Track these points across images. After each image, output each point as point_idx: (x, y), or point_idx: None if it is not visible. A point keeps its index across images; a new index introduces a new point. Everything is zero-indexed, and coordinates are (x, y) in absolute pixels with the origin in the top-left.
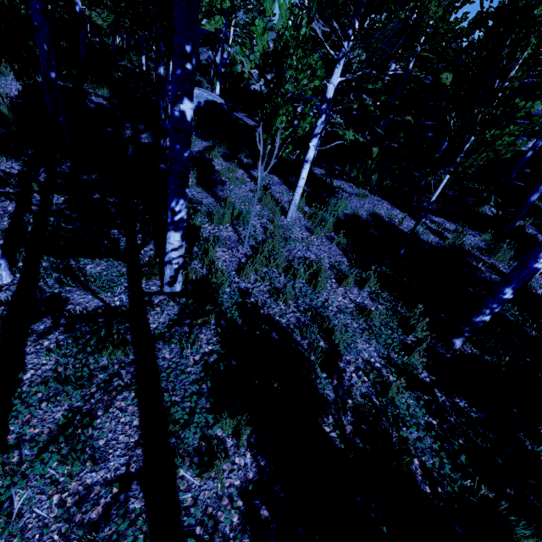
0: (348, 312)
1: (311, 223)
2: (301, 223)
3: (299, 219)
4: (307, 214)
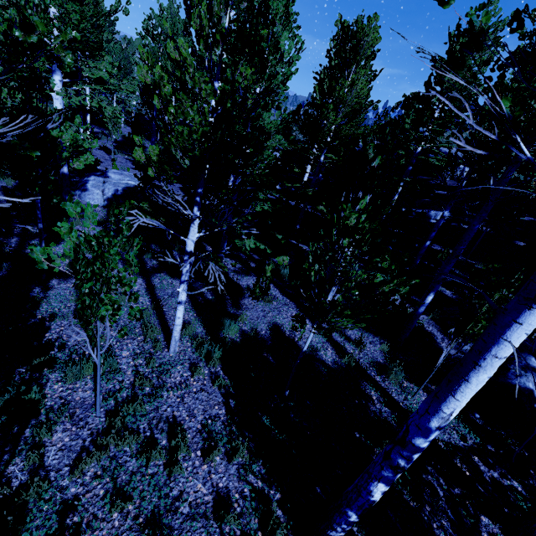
0: (198, 519)
1: (197, 355)
2: (186, 357)
3: (185, 350)
4: (195, 344)
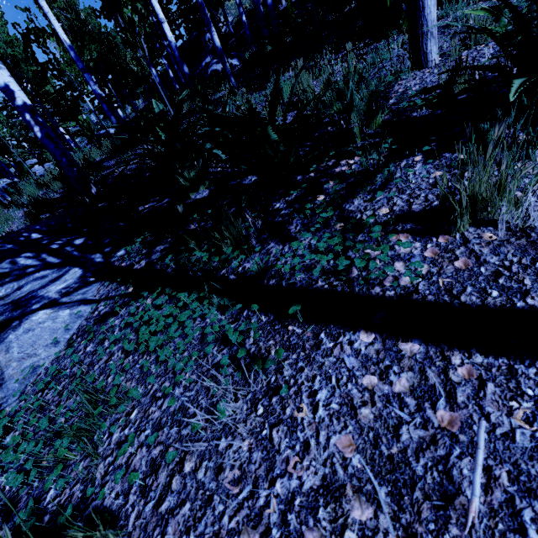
0: None
1: None
2: None
3: None
4: None
